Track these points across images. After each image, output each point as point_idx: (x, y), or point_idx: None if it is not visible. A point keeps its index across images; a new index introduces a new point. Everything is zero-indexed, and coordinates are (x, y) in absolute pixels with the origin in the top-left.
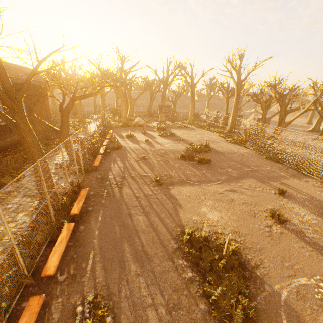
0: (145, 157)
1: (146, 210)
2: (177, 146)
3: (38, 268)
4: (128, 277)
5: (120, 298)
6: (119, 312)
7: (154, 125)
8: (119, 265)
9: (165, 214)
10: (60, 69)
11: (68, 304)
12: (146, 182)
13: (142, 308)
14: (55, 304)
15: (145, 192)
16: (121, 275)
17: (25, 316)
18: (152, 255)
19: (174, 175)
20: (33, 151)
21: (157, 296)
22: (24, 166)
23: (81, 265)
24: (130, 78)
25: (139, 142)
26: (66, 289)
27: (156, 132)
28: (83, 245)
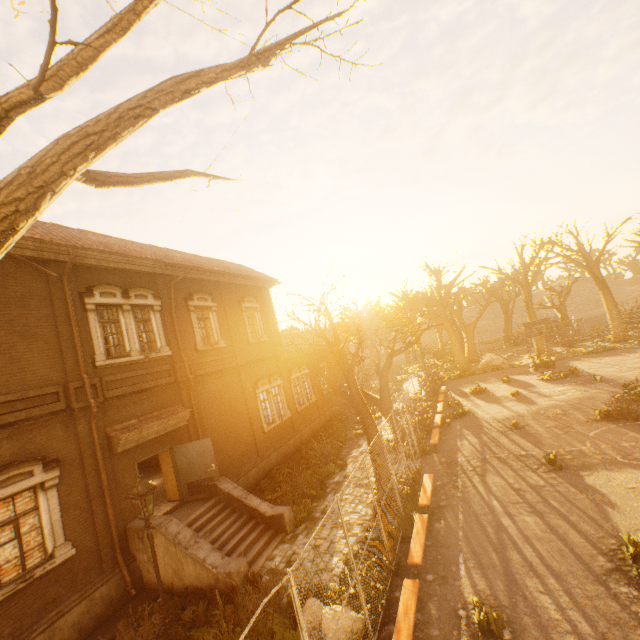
0: (518, 423)
1: (536, 508)
2: (589, 395)
3: (398, 561)
4: (524, 593)
5: (517, 613)
6: (519, 627)
7: (526, 361)
8: (506, 576)
9: (577, 516)
10: (353, 314)
11: (446, 603)
12: (527, 466)
13: (556, 632)
14: (430, 600)
15: (529, 481)
16: (511, 588)
17: (405, 593)
18: (562, 572)
19: (590, 451)
20: (367, 422)
21: (580, 624)
22: (341, 452)
23: (449, 567)
24: (454, 293)
25: (498, 398)
26: (438, 589)
27: (532, 375)
28: (445, 545)
